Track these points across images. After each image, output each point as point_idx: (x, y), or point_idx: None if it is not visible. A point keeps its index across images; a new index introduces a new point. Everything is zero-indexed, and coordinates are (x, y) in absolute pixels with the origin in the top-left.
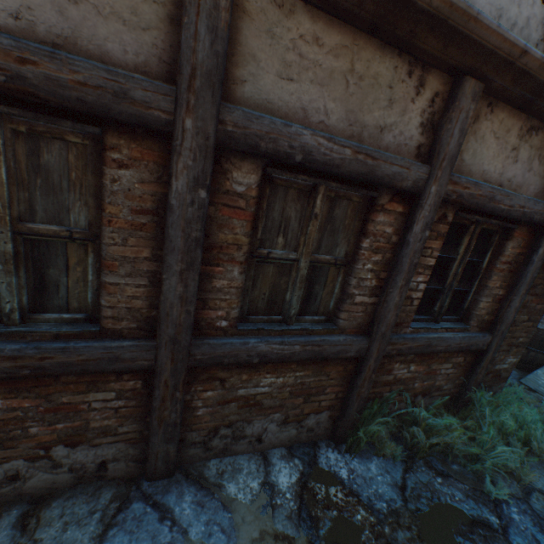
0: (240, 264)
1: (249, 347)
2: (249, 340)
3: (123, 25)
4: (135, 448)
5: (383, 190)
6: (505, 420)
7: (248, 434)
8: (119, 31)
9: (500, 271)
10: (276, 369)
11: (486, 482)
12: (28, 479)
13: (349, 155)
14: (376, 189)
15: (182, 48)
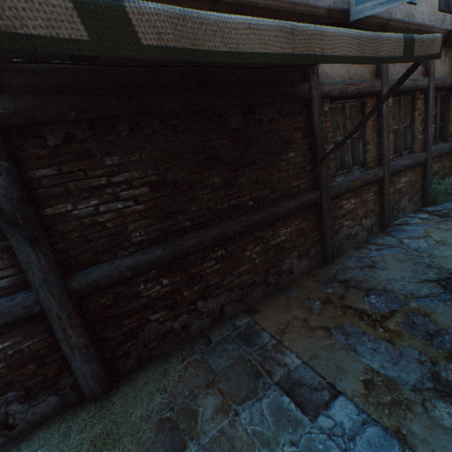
0: (391, 133)
1: (400, 163)
2: (399, 161)
3: (367, 68)
4: (377, 218)
5: (417, 92)
6: None
7: (400, 208)
8: (367, 70)
9: (451, 111)
10: (403, 174)
11: None
12: (358, 235)
13: (411, 83)
14: (414, 92)
15: (381, 68)
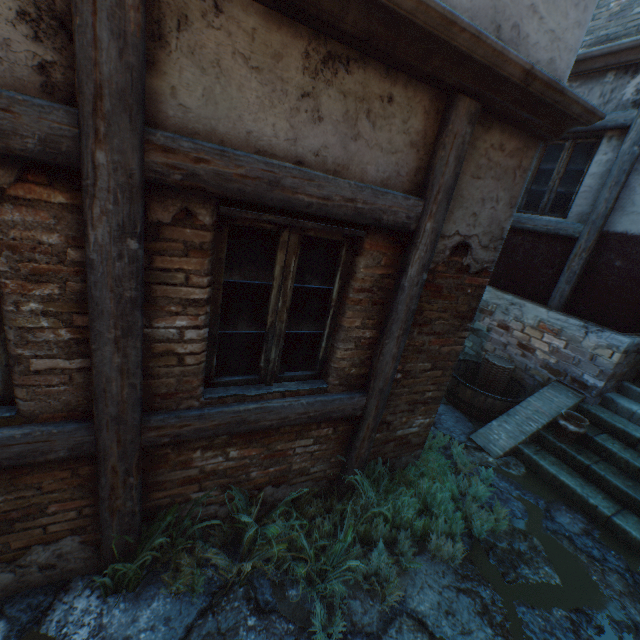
0: None
1: None
2: None
3: None
4: None
5: None
6: (386, 512)
7: None
8: None
9: (355, 303)
10: None
11: (317, 619)
12: None
13: None
14: None
15: None
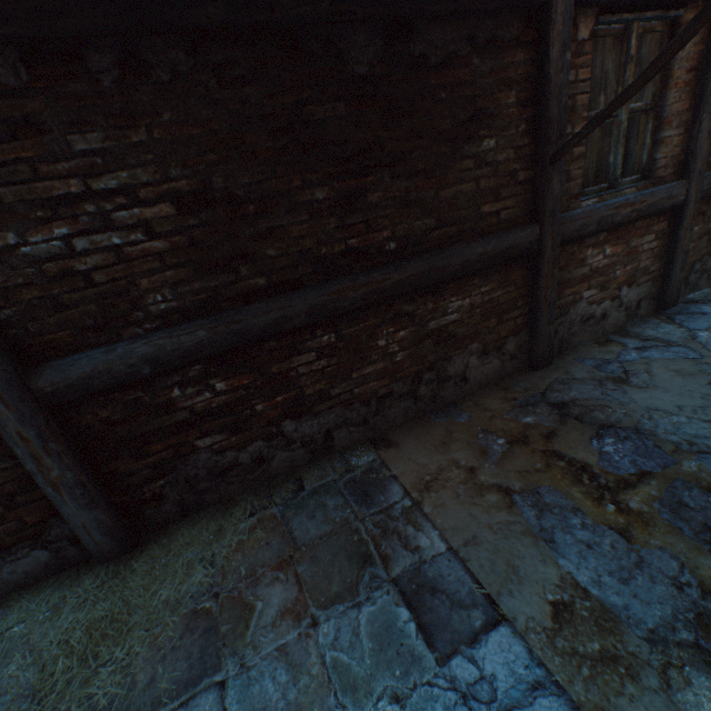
0: None
1: None
2: None
3: None
4: (653, 287)
5: None
6: None
7: (707, 269)
8: None
9: None
10: None
11: None
12: (607, 318)
13: None
14: None
15: None
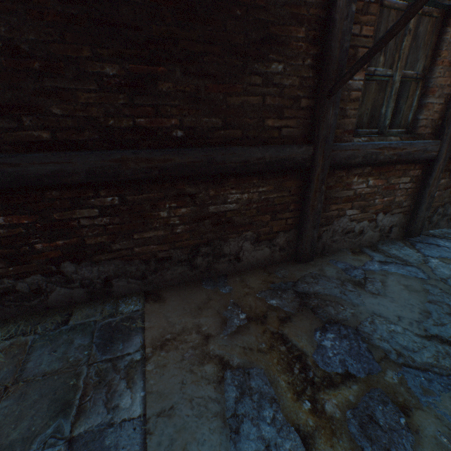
0: None
1: None
2: None
3: None
4: (404, 218)
5: None
6: None
7: (448, 214)
8: None
9: None
10: None
11: None
12: (364, 235)
13: None
14: None
15: None
